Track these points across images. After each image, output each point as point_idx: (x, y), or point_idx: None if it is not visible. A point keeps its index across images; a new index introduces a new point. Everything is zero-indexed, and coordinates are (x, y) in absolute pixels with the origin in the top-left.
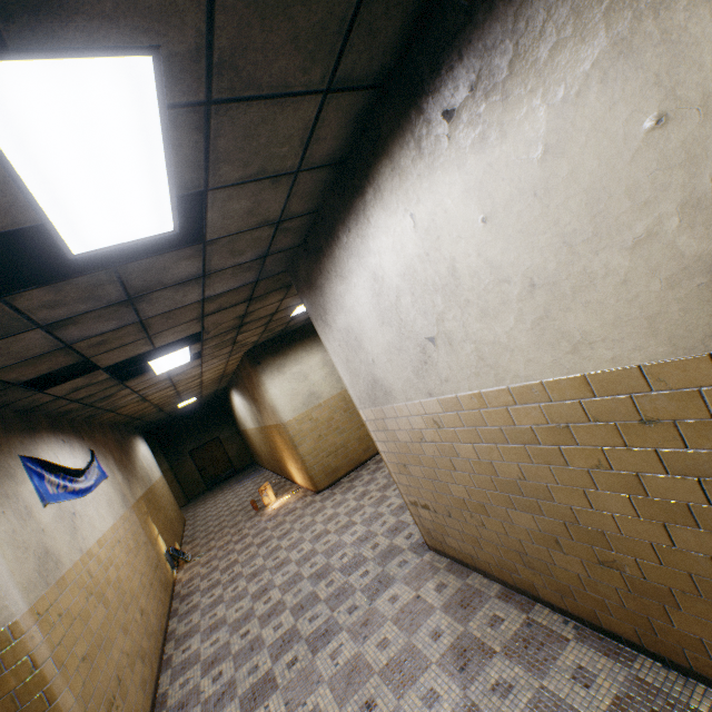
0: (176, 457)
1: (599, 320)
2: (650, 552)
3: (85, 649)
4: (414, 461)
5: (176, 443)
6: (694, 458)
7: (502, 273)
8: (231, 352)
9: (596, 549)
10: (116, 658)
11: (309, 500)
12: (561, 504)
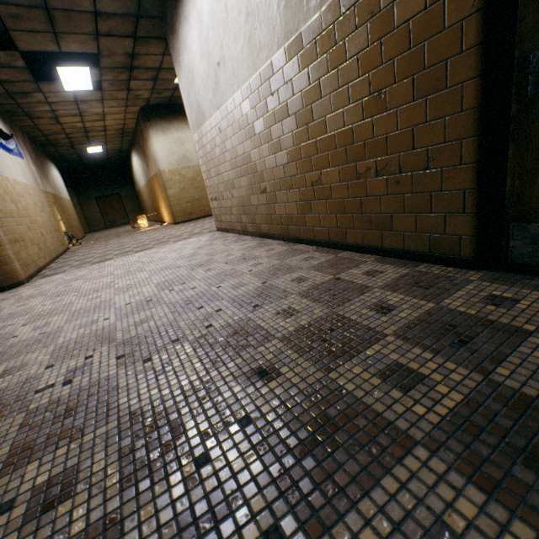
0: (84, 199)
1: (263, 34)
2: (272, 174)
3: (2, 208)
4: (212, 165)
5: (85, 188)
6: (281, 110)
7: (240, 6)
8: (128, 101)
9: (261, 184)
10: (22, 231)
11: (169, 226)
12: (253, 162)
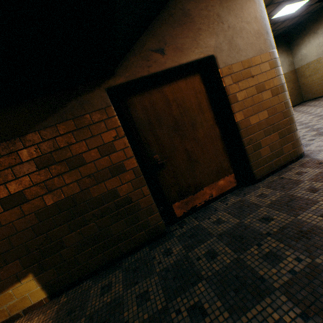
0: None
1: None
2: None
3: None
4: None
5: None
6: None
7: None
8: None
9: None
10: None
11: None
12: None
